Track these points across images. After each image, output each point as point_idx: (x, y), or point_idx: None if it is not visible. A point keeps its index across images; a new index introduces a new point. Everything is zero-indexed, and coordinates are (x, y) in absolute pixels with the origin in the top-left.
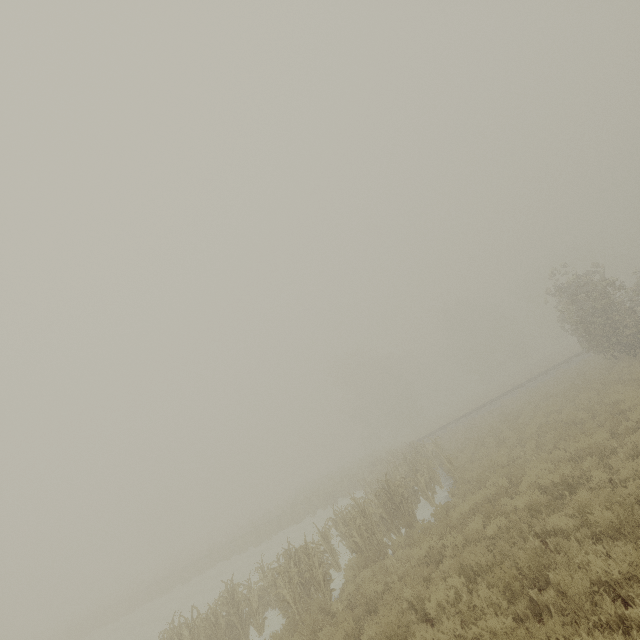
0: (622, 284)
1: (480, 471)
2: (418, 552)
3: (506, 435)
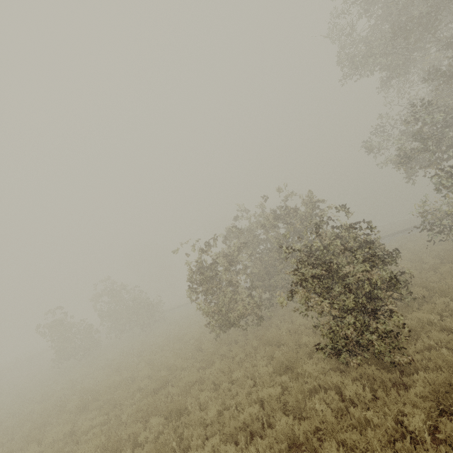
0: (133, 299)
1: None
2: None
3: None
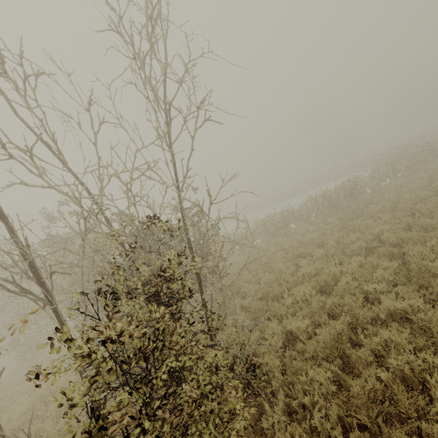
0: None
1: None
2: None
3: None
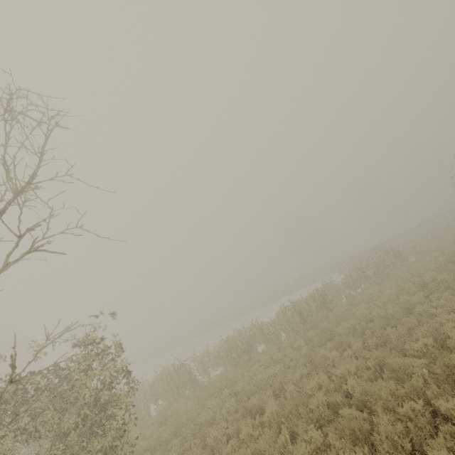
0: None
1: (433, 243)
2: (430, 257)
3: (436, 235)
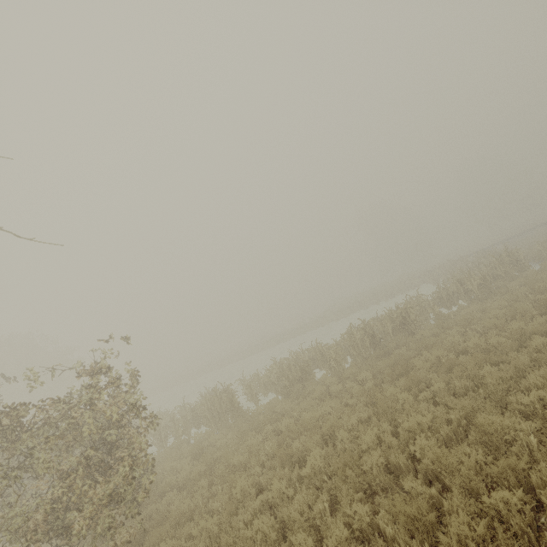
0: None
1: None
2: None
3: None
